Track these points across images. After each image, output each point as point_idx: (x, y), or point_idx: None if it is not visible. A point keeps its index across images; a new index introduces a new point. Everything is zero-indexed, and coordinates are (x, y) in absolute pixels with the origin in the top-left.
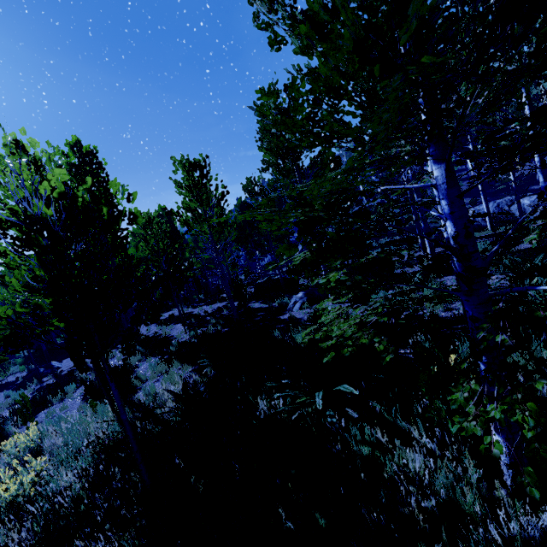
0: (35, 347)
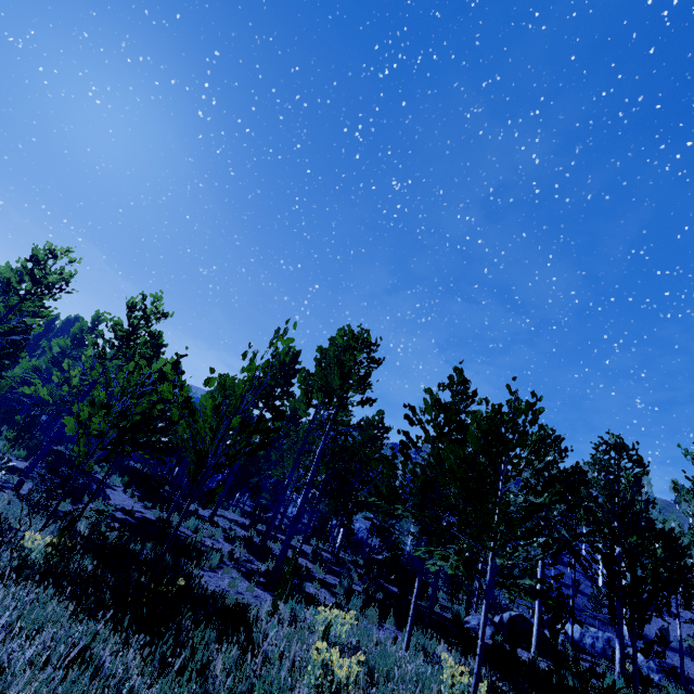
0: None
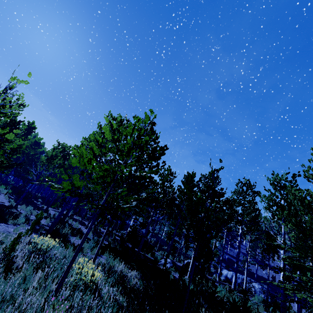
0: None
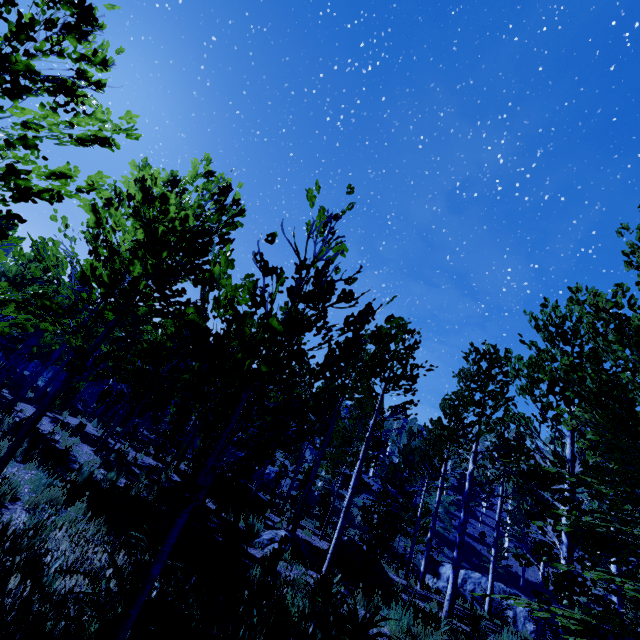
0: None
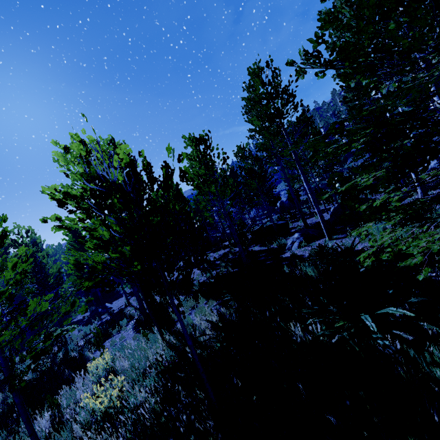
0: (91, 294)
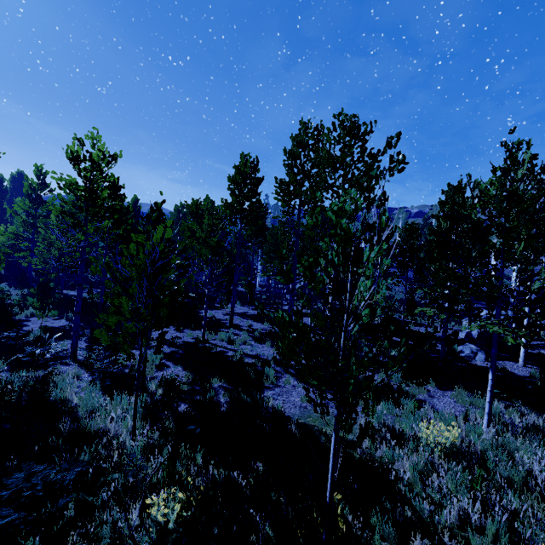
0: (15, 286)
